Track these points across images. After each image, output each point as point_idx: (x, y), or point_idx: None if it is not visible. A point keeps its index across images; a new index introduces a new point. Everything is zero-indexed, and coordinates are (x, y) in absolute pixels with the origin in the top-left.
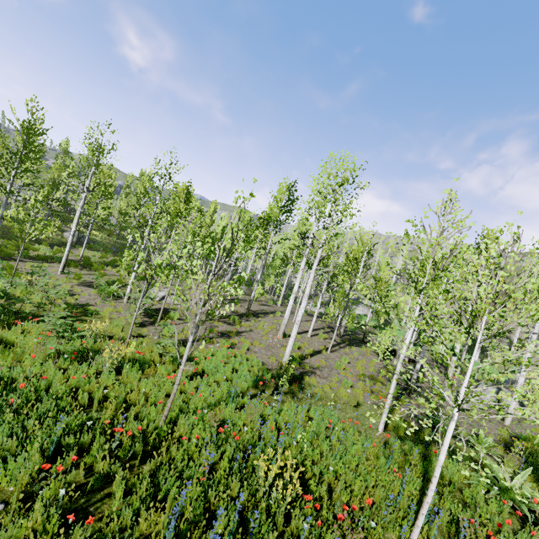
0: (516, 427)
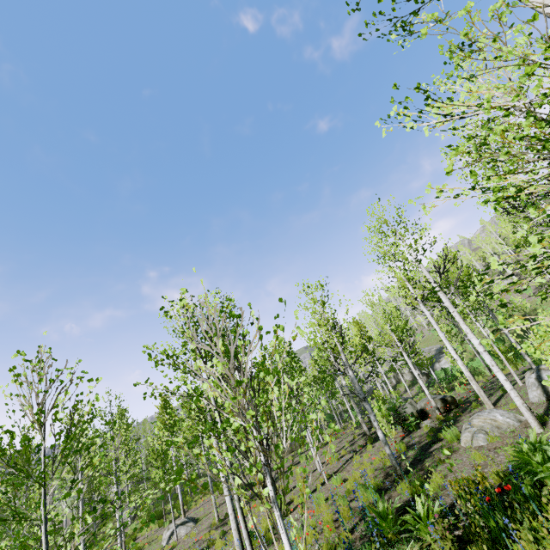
0: None
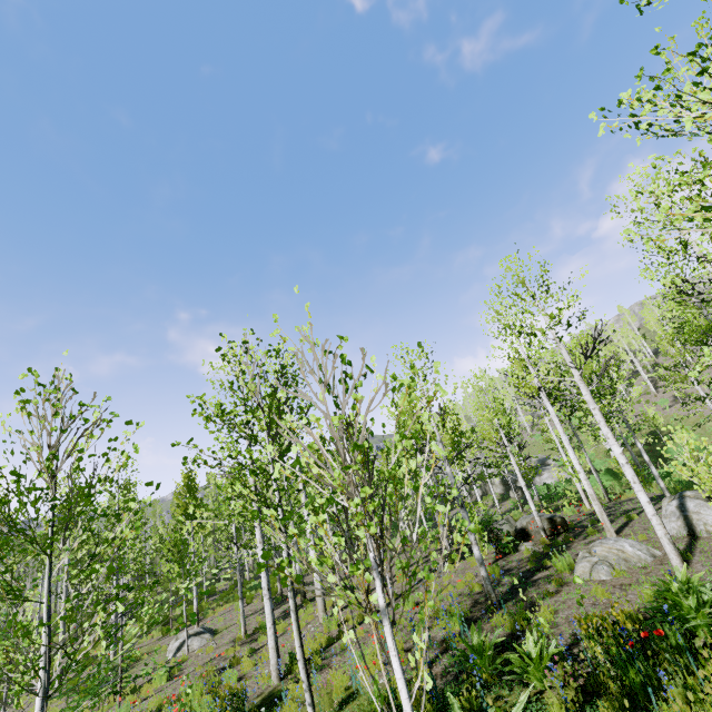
0: (703, 564)
